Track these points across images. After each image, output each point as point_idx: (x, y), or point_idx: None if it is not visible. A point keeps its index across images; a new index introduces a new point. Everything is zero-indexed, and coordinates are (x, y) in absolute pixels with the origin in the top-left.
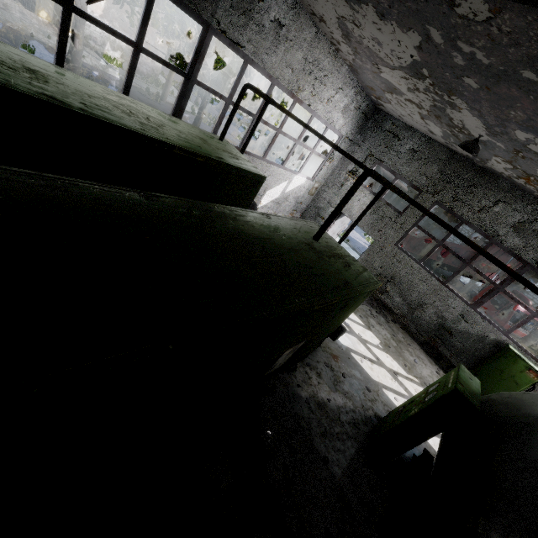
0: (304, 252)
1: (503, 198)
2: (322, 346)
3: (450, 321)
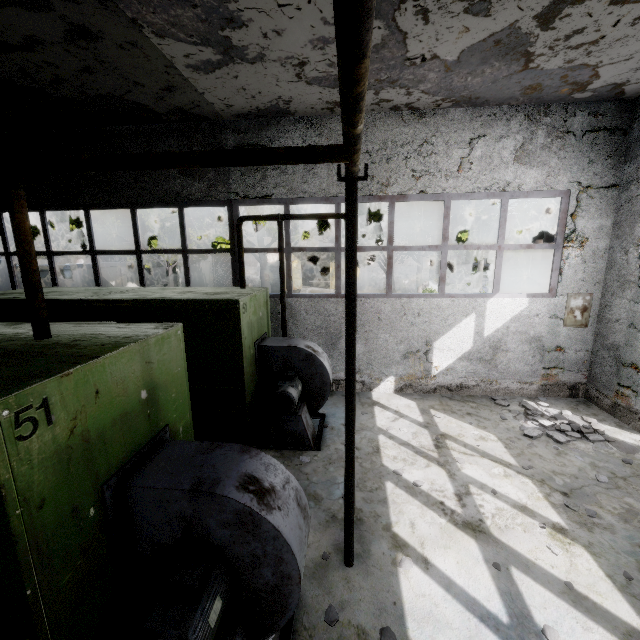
0: None
1: None
2: None
3: None
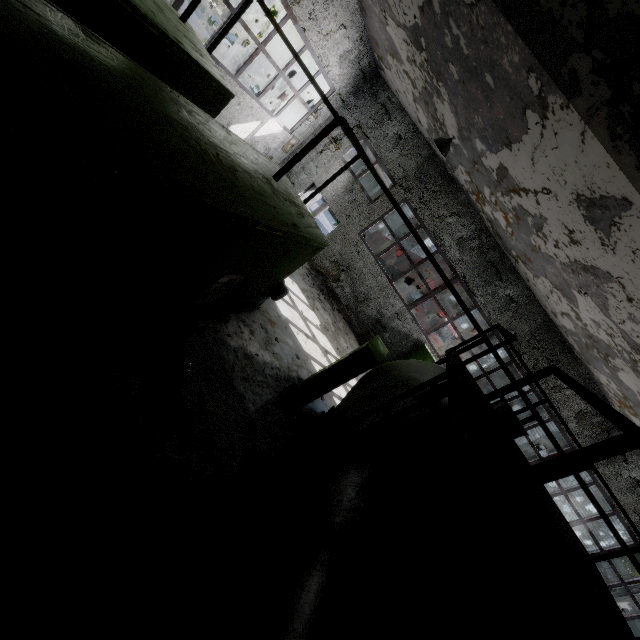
0: (260, 182)
1: (458, 212)
2: (261, 310)
3: (387, 318)
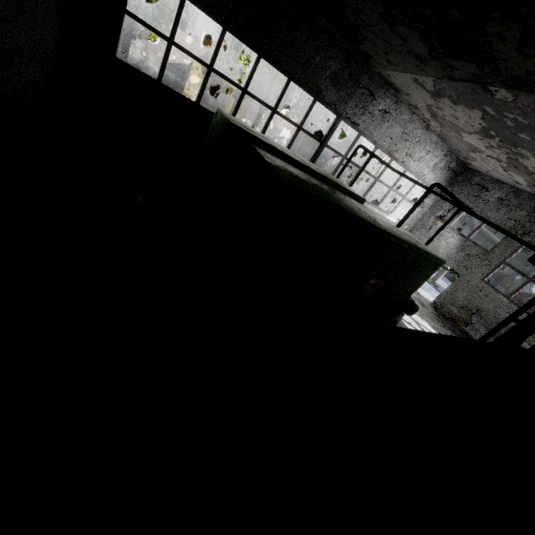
0: (389, 225)
1: None
2: None
3: None
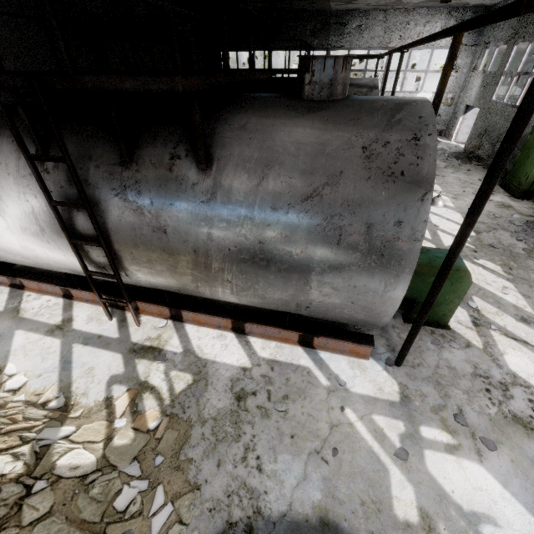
0: None
1: None
2: None
3: None
